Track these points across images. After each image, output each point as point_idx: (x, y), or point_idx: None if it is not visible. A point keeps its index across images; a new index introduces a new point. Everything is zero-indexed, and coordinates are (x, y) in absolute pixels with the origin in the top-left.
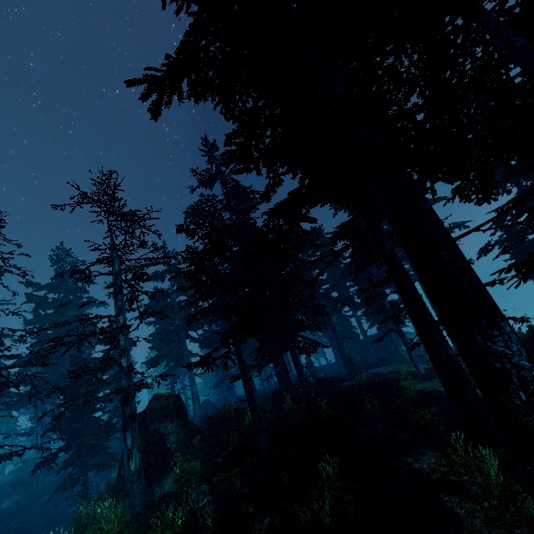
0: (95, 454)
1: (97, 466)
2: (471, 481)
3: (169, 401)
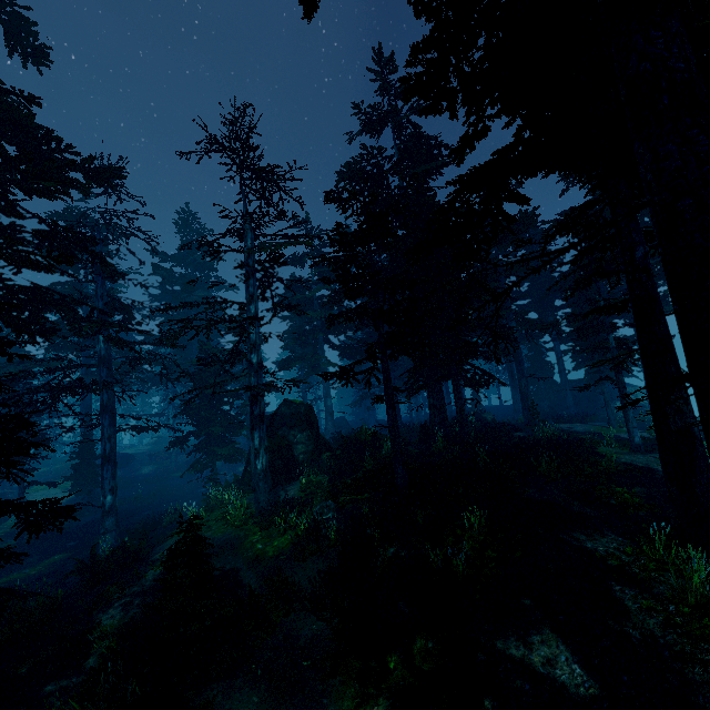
0: (223, 446)
1: (225, 457)
2: (659, 580)
3: (300, 410)
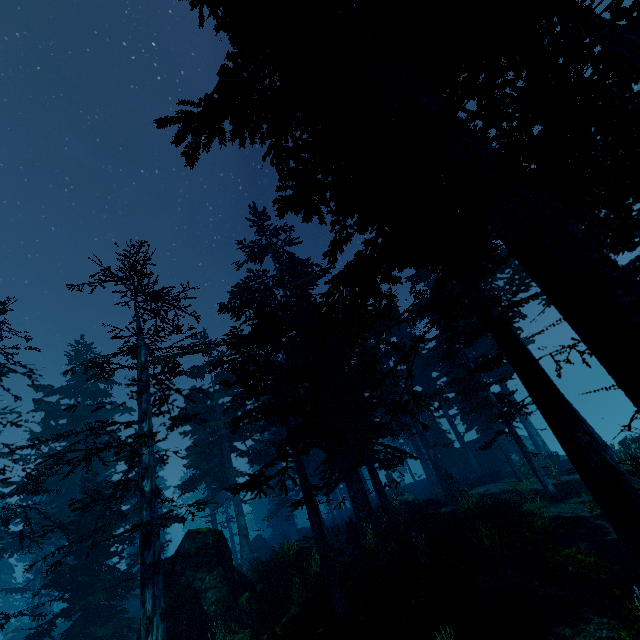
0: (106, 621)
1: None
2: None
3: (208, 541)
